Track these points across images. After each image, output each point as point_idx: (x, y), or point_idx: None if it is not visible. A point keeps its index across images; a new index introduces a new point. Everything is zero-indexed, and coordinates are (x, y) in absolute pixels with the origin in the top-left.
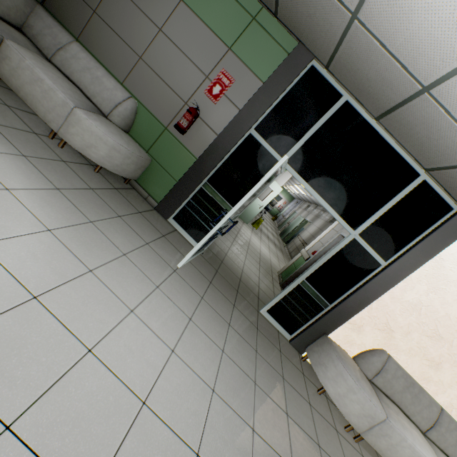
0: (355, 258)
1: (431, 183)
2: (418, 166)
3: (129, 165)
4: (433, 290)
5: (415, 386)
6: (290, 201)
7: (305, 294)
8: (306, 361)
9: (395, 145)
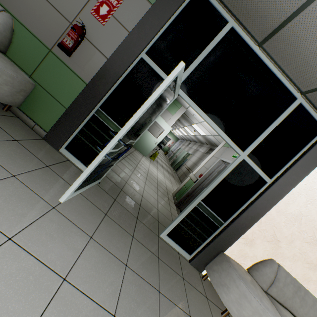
0: (244, 178)
1: (306, 106)
2: (296, 90)
3: (1, 85)
4: (311, 202)
5: (301, 289)
6: (176, 141)
7: (202, 215)
8: (206, 279)
9: (276, 70)
